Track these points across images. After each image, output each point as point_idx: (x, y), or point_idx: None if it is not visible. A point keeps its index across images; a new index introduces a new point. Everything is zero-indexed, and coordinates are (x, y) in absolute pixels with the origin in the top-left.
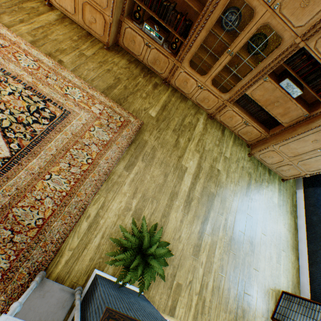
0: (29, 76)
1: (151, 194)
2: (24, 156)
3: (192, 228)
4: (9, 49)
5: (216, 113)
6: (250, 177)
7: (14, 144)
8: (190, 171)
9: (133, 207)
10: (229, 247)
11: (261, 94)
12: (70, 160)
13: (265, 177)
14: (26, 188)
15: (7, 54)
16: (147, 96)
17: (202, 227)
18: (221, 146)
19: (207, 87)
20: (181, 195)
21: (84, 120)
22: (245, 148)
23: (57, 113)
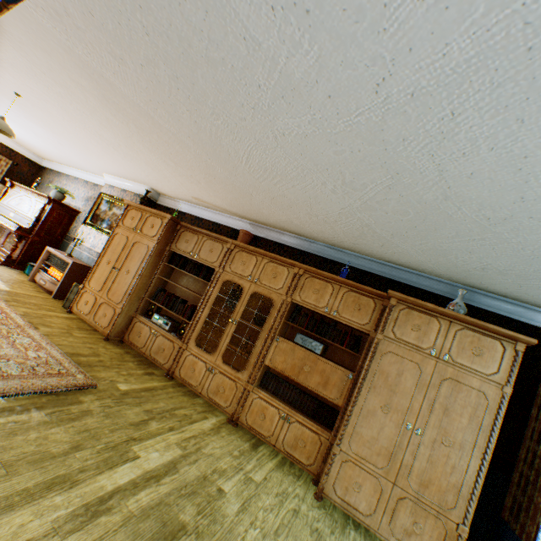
0: None
1: (7, 457)
2: None
3: None
4: None
5: (240, 409)
6: (319, 538)
7: None
8: (143, 464)
9: None
10: None
11: (283, 358)
12: None
13: None
14: None
15: None
16: (129, 374)
17: None
18: (246, 460)
19: (220, 366)
20: (85, 490)
21: (4, 353)
22: (308, 484)
23: None
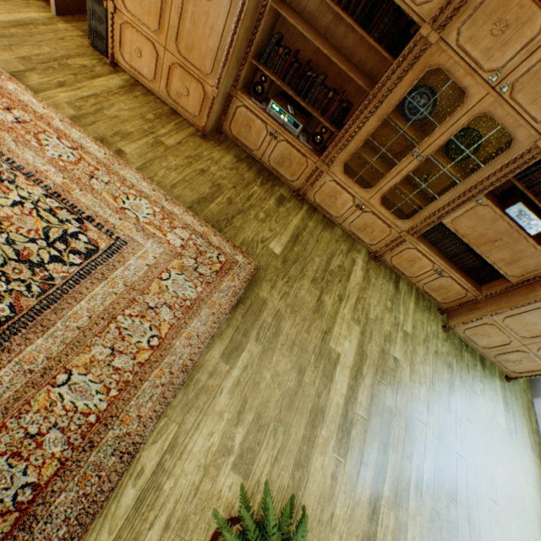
0: (58, 174)
1: (272, 414)
2: (19, 330)
3: (355, 492)
4: (29, 127)
5: (386, 252)
6: (451, 372)
7: (3, 305)
8: (345, 362)
9: (237, 446)
10: (431, 535)
11: (470, 224)
12: (116, 340)
13: (476, 372)
14: (8, 407)
15: (25, 134)
16: (266, 216)
17: (376, 488)
18: (397, 310)
19: (373, 207)
20: (332, 415)
21: (151, 257)
22: (436, 315)
23: (101, 243)
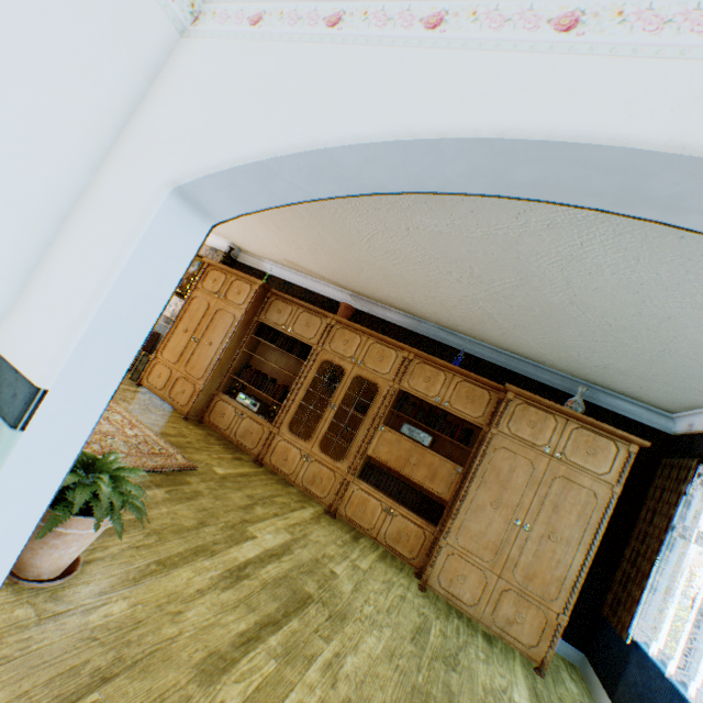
0: None
1: (154, 526)
2: None
3: (225, 617)
4: None
5: (338, 500)
6: (426, 620)
7: None
8: (262, 543)
9: None
10: None
11: (387, 449)
12: None
13: (474, 640)
14: None
15: None
16: (220, 458)
17: (258, 631)
18: (350, 549)
19: (316, 454)
20: (224, 559)
21: (106, 430)
22: (411, 576)
23: None
